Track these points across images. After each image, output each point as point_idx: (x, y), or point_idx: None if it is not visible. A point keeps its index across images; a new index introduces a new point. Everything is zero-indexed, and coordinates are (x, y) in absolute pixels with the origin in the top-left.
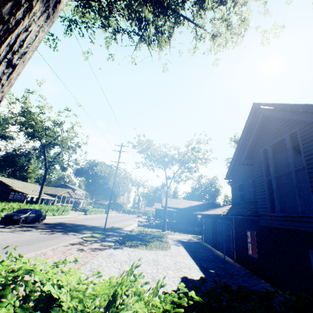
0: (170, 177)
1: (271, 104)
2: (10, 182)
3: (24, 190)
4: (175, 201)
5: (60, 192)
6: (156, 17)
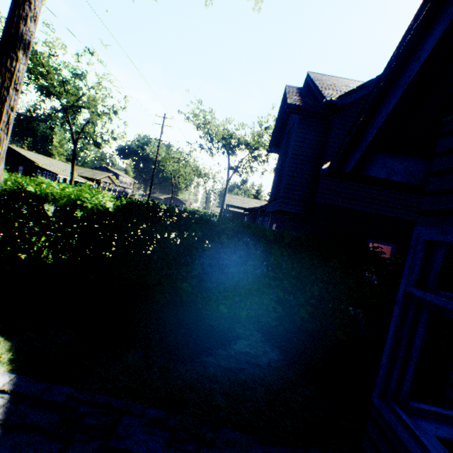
0: (231, 166)
1: (311, 80)
2: (33, 157)
3: (52, 168)
4: (241, 199)
5: (99, 177)
6: None
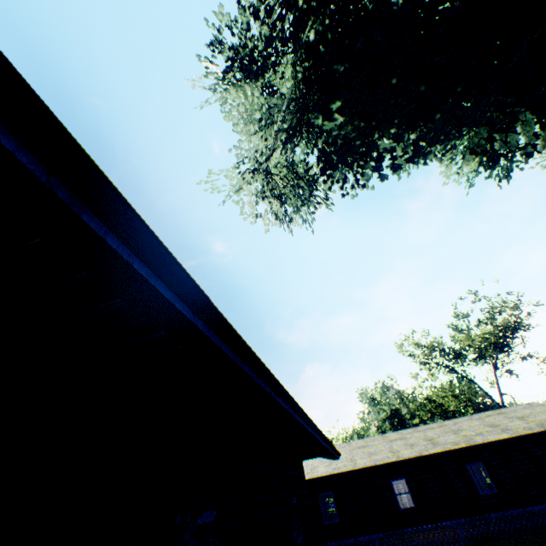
0: None
1: None
2: None
3: None
4: None
5: None
6: None
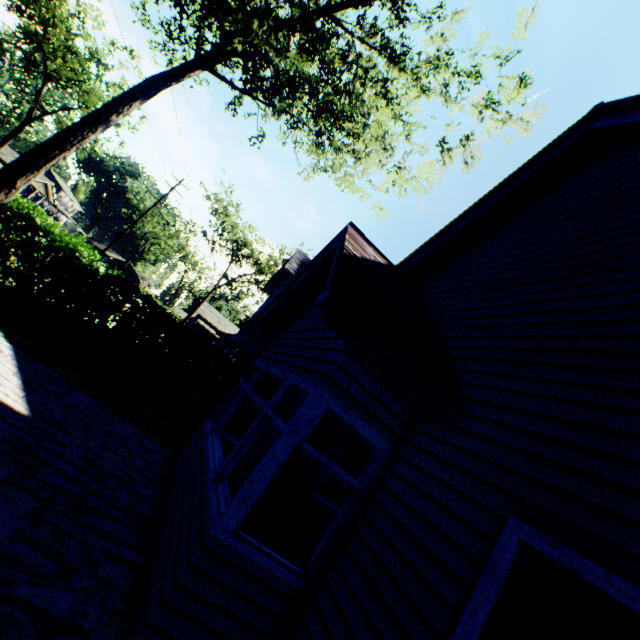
0: (227, 276)
1: None
2: None
3: None
4: (220, 318)
5: None
6: (262, 94)
